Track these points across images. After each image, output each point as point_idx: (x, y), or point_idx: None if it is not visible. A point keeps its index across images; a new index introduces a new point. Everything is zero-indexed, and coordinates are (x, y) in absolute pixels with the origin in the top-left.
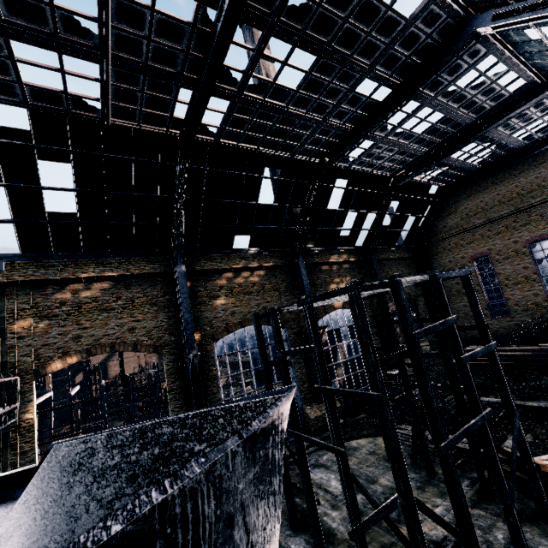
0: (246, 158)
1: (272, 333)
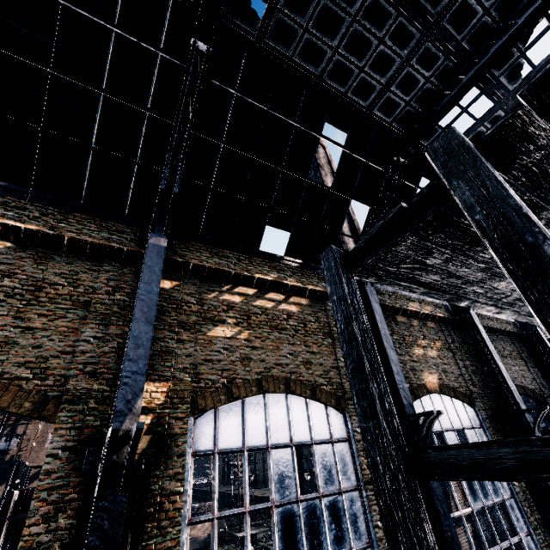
0: (299, 97)
1: (320, 418)
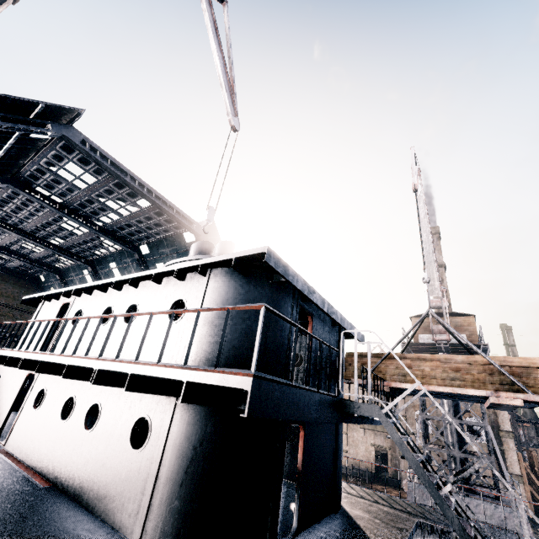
0: None
1: None
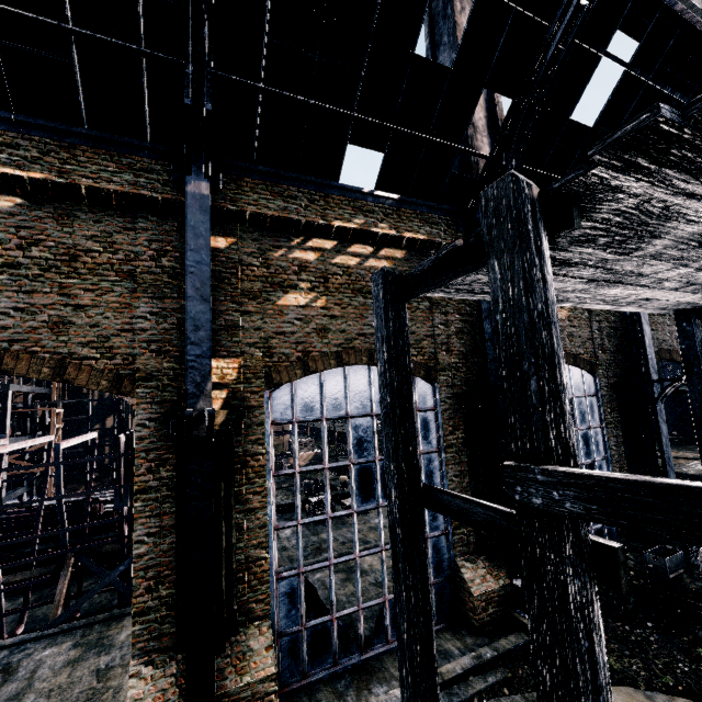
0: None
1: None
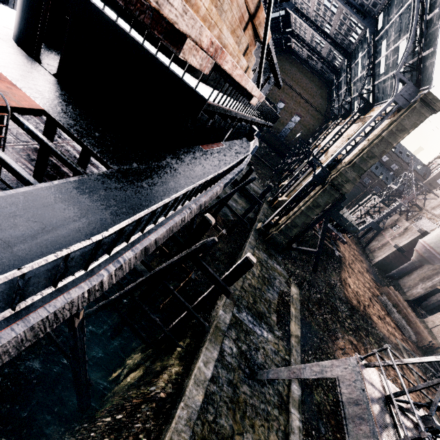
0: None
1: None
